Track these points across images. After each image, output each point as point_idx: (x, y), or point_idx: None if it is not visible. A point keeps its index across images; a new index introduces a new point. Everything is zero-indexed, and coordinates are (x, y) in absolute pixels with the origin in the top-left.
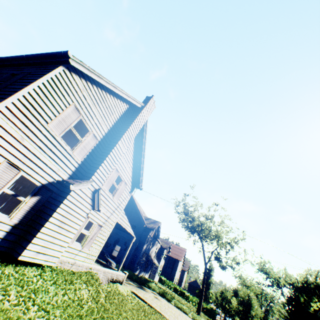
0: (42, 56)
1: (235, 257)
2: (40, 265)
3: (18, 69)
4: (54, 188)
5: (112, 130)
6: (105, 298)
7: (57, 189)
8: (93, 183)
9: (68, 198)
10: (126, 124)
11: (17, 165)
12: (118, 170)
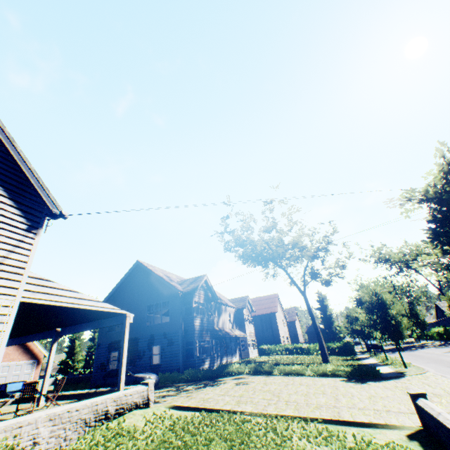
0: None
1: (336, 261)
2: None
3: None
4: None
5: None
6: None
7: None
8: None
9: None
10: None
11: None
12: None
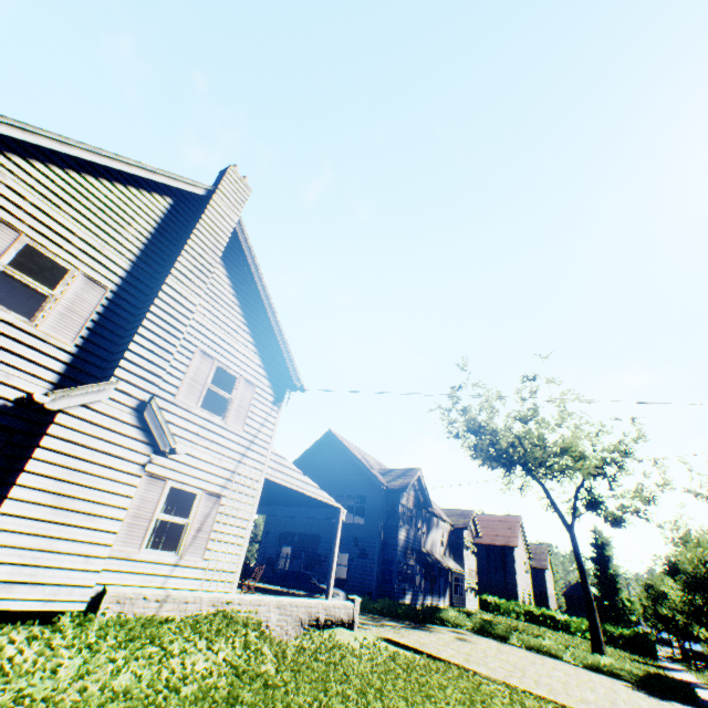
0: None
1: (638, 488)
2: (48, 618)
3: None
4: (13, 421)
5: (144, 261)
6: (278, 662)
7: (24, 422)
8: (127, 387)
9: (55, 432)
10: (182, 241)
11: None
12: (209, 355)
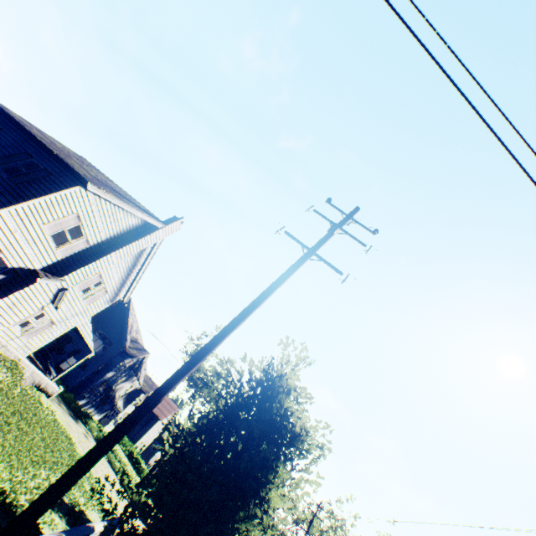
0: (69, 167)
1: None
2: None
3: (44, 158)
4: (23, 273)
5: (112, 239)
6: (20, 393)
7: (25, 274)
8: (64, 282)
9: (31, 287)
10: (133, 237)
11: (1, 248)
12: (102, 276)
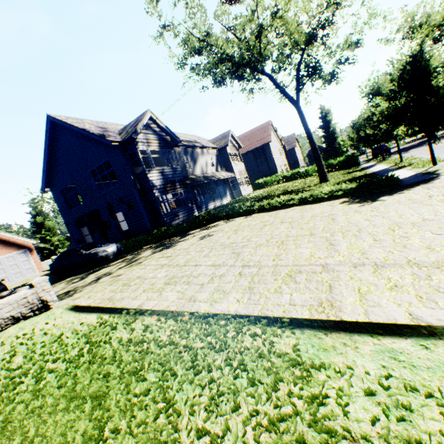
0: None
1: (348, 38)
2: None
3: None
4: None
5: None
6: None
7: None
8: None
9: None
10: None
11: None
12: None
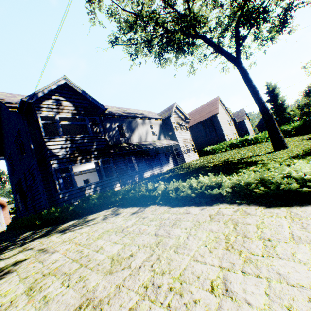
0: None
1: None
2: None
3: None
4: None
5: None
6: None
7: None
8: None
9: None
10: None
11: None
12: None
